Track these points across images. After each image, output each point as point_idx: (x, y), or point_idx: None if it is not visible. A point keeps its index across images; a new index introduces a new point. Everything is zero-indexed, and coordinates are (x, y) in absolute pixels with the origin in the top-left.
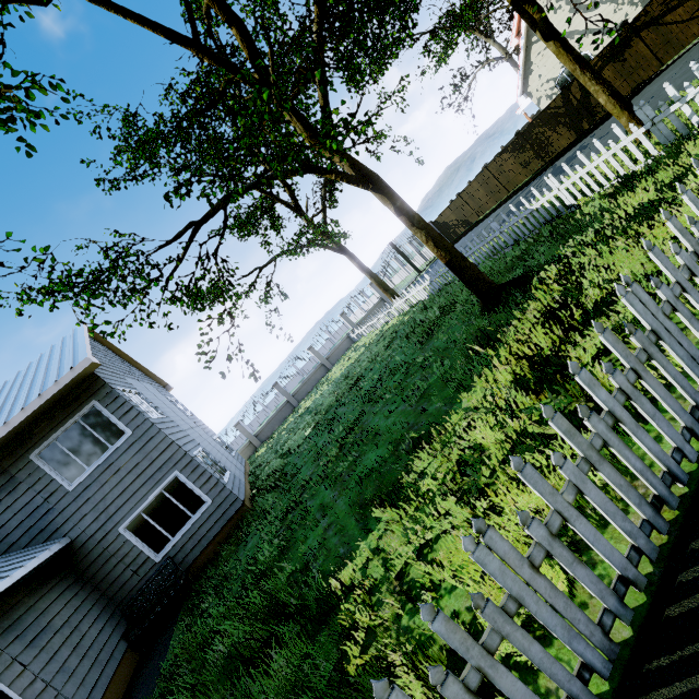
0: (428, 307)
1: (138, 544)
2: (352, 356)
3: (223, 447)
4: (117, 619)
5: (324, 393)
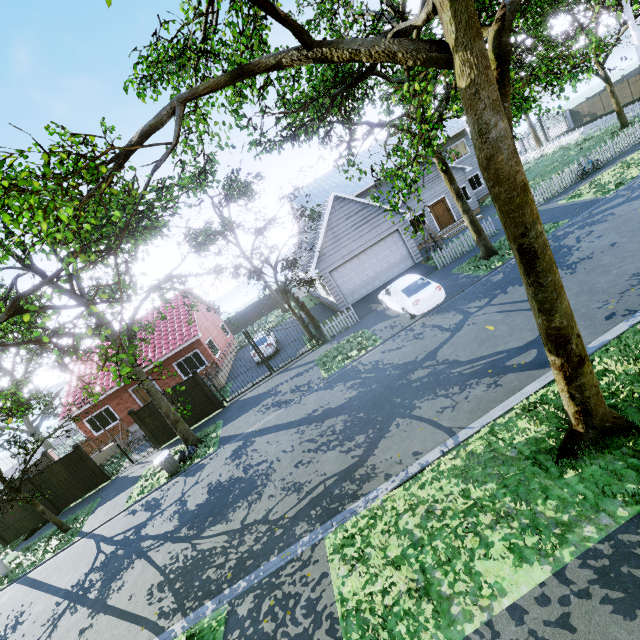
0: (583, 139)
1: None
2: None
3: None
4: None
5: None
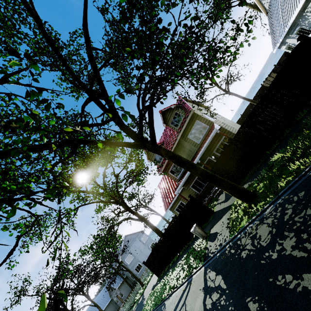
0: None
1: (131, 278)
2: None
3: (150, 249)
4: (132, 284)
5: None
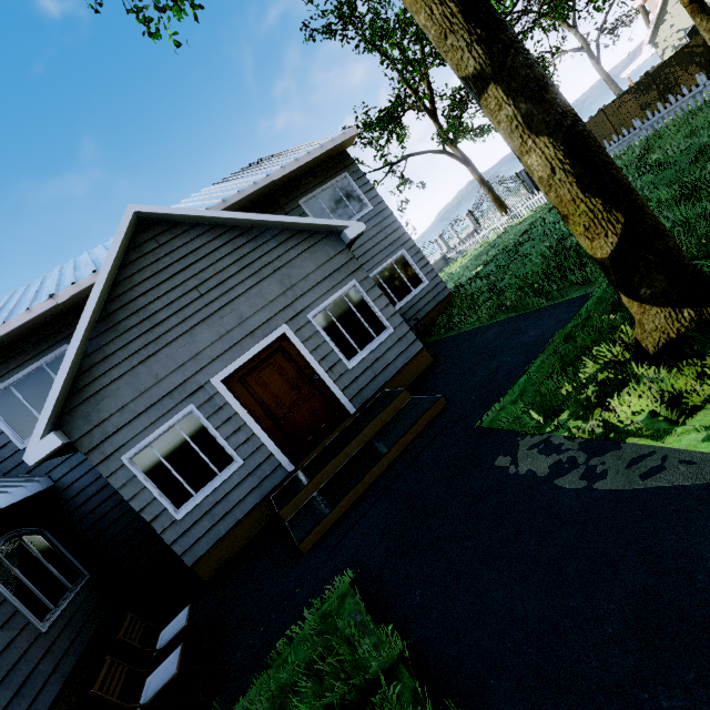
0: None
1: None
2: (470, 254)
3: None
4: None
5: (459, 270)
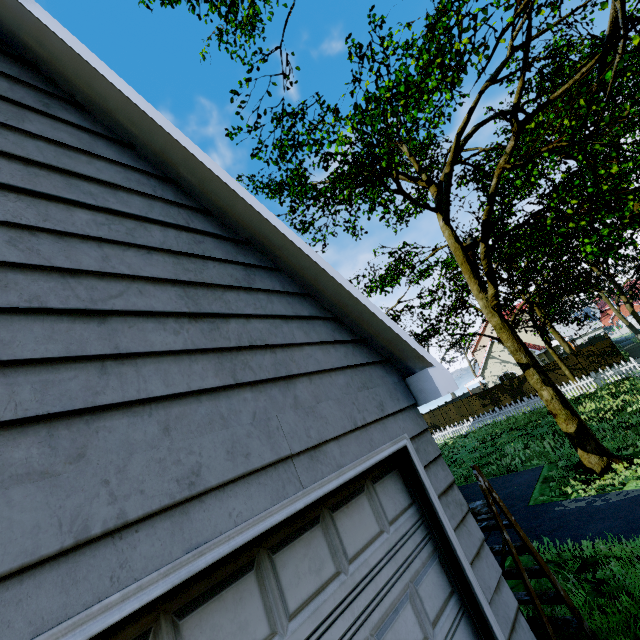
0: (487, 426)
1: None
2: None
3: None
4: None
5: None
